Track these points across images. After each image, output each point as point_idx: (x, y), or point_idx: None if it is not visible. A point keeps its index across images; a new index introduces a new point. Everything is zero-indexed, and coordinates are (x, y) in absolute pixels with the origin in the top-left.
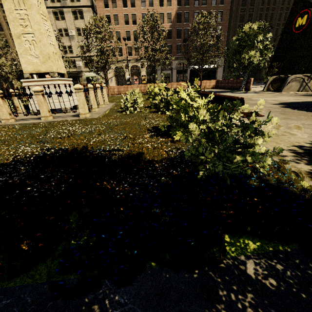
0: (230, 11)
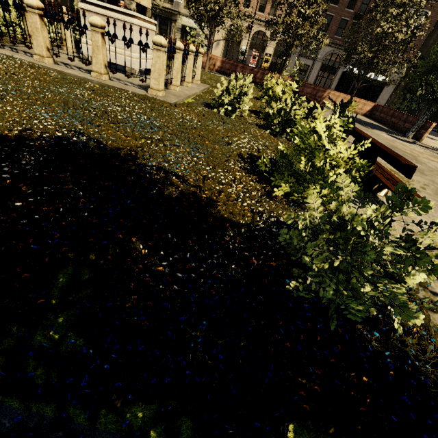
0: None
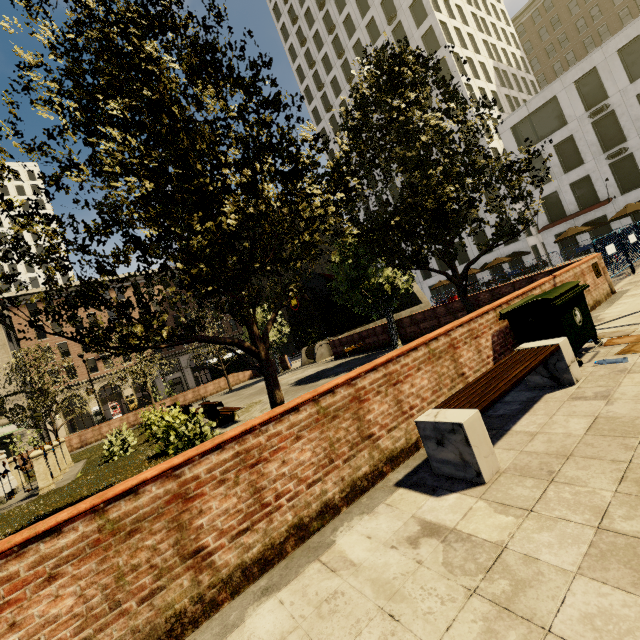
0: None
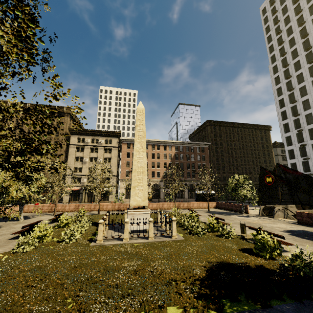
0: (209, 155)
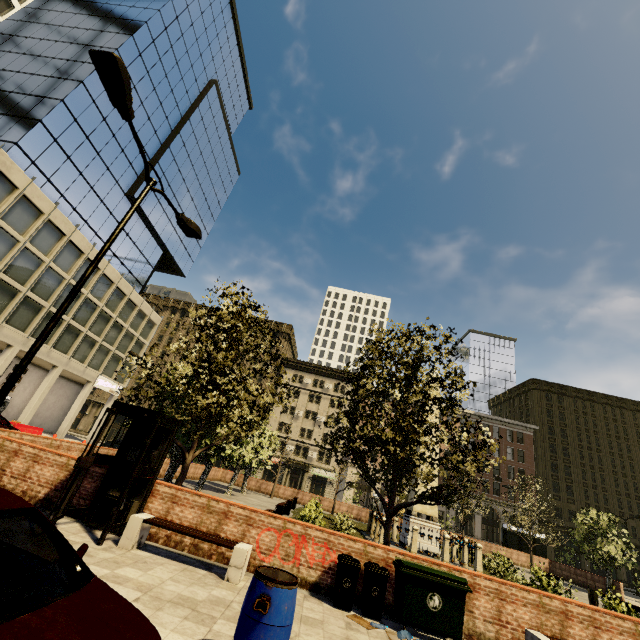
0: (535, 453)
